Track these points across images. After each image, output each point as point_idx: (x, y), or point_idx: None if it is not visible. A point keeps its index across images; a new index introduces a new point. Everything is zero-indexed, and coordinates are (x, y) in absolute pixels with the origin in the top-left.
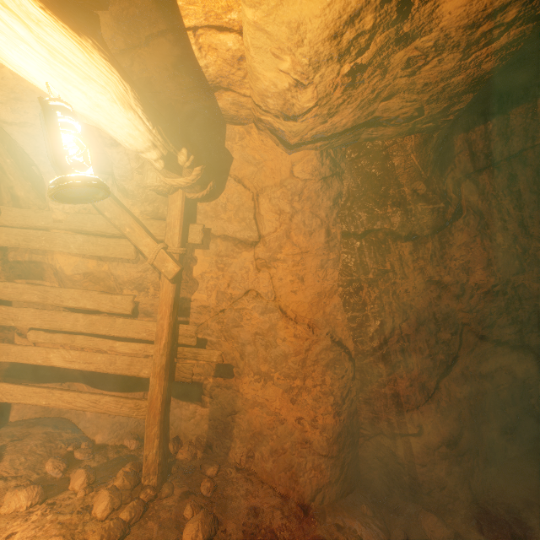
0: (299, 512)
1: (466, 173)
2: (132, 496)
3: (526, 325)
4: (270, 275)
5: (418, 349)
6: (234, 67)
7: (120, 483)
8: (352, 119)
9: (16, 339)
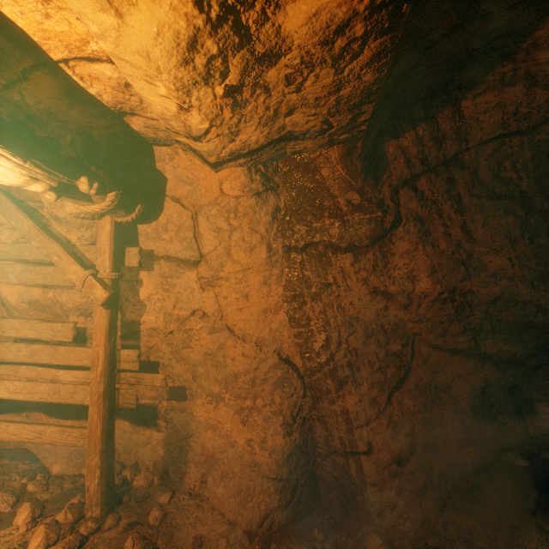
0: (245, 539)
1: (403, 180)
2: (72, 530)
3: (479, 332)
4: (215, 294)
5: (368, 363)
6: (125, 93)
7: (62, 516)
8: (262, 135)
9: None
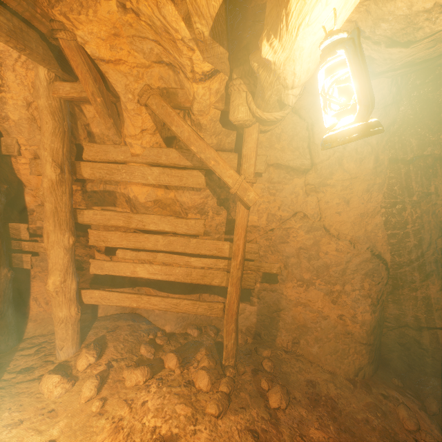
0: (348, 384)
1: None
2: (219, 374)
3: None
4: (317, 199)
5: None
6: None
7: (206, 364)
8: None
9: (96, 255)
